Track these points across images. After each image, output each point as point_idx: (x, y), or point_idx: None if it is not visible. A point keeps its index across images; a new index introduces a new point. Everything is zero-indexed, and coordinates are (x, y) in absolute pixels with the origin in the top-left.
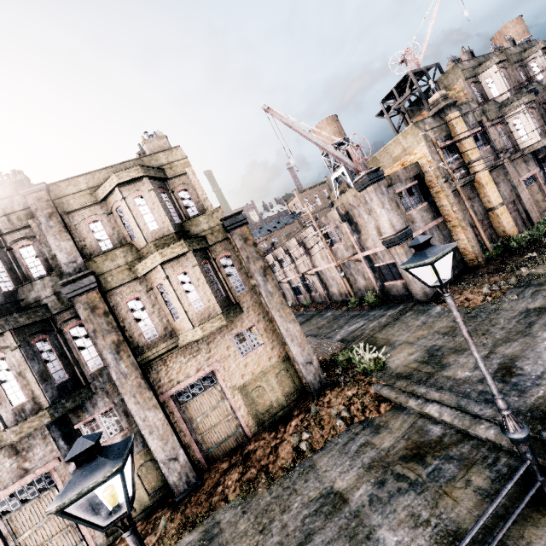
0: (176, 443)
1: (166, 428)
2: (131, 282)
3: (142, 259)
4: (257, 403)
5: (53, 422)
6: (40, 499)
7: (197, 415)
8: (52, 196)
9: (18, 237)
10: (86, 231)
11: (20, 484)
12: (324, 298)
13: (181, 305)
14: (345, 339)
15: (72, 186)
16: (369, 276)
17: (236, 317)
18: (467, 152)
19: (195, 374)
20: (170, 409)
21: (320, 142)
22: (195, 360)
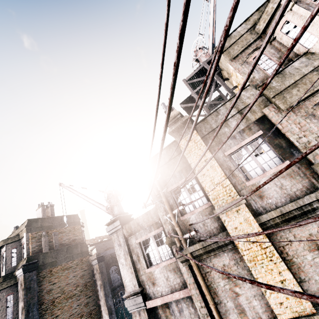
0: None
1: None
2: None
3: None
4: None
5: None
6: None
7: None
8: None
9: None
10: None
11: None
12: None
13: None
14: None
15: None
16: None
17: None
18: (207, 195)
19: None
20: None
21: (85, 198)
22: None
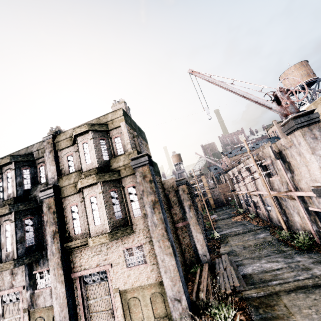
0: (67, 314)
1: (64, 300)
2: (75, 194)
3: (76, 182)
4: (132, 310)
5: (27, 264)
6: (15, 304)
7: (92, 297)
8: (55, 141)
9: (40, 161)
10: (65, 160)
11: (8, 291)
12: (266, 217)
13: (86, 219)
14: (253, 276)
15: (65, 135)
16: (304, 216)
17: (130, 235)
18: None
19: (94, 268)
20: (76, 285)
21: (240, 92)
22: (97, 257)
